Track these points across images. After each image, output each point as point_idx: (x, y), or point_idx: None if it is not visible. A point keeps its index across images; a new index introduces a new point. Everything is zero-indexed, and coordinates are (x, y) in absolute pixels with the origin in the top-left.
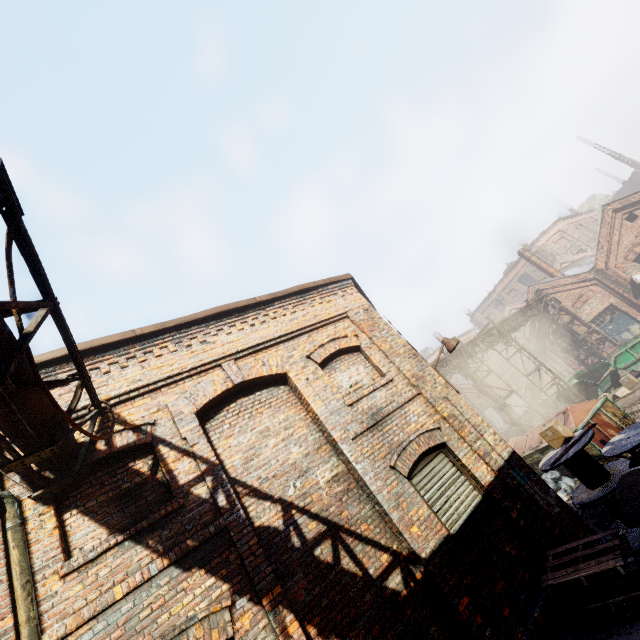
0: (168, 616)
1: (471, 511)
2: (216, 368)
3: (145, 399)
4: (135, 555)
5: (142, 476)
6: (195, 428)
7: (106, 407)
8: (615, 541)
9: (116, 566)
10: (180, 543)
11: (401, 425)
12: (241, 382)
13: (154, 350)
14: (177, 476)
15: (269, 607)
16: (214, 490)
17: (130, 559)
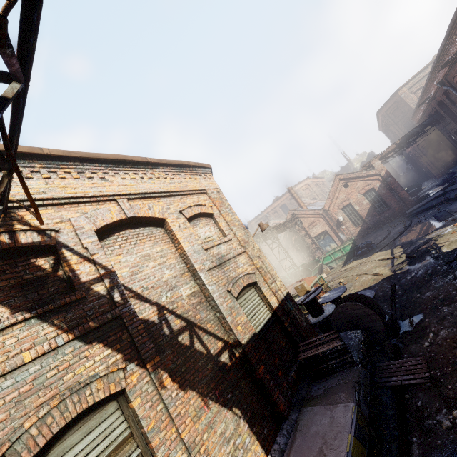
0: (72, 375)
1: (266, 321)
2: (112, 201)
3: (48, 210)
4: (41, 330)
5: (44, 271)
6: (95, 242)
7: (9, 207)
8: (336, 335)
9: (23, 337)
10: (83, 324)
11: (234, 268)
12: (132, 217)
13: (58, 172)
14: (79, 275)
15: (151, 369)
16: (111, 289)
17: (36, 333)
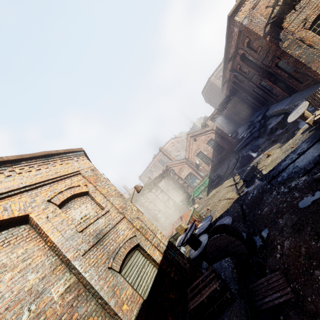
0: None
1: (153, 280)
2: None
3: None
4: None
5: None
6: None
7: None
8: (213, 274)
9: None
10: None
11: (114, 238)
12: None
13: None
14: None
15: None
16: None
17: None
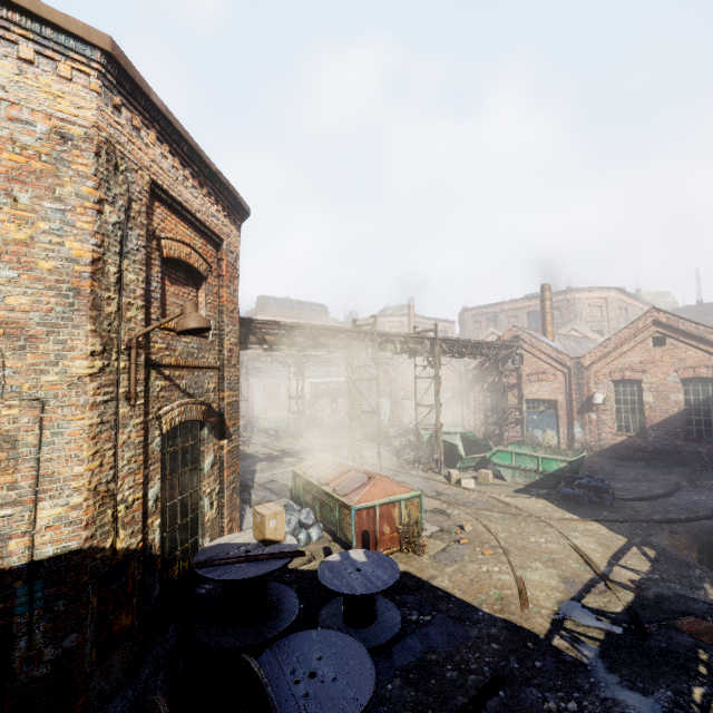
0: None
1: None
2: None
3: None
4: None
5: None
6: None
7: None
8: None
9: None
10: None
11: None
12: None
13: None
14: None
15: None
16: None
17: None
